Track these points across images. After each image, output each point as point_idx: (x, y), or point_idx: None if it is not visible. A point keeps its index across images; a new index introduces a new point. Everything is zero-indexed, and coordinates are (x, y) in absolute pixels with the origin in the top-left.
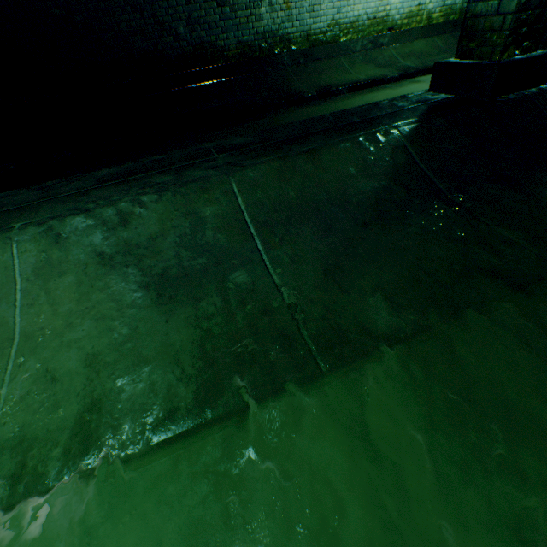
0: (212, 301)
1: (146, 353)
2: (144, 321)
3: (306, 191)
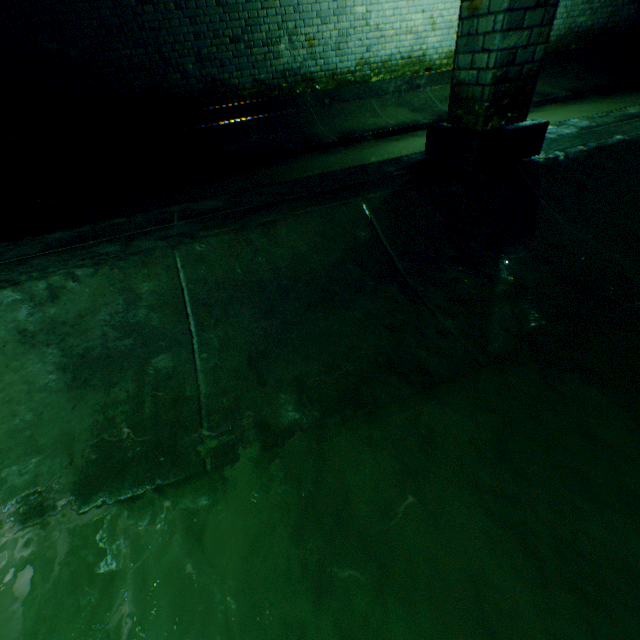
0: (126, 387)
1: (43, 441)
2: (50, 407)
3: (255, 267)
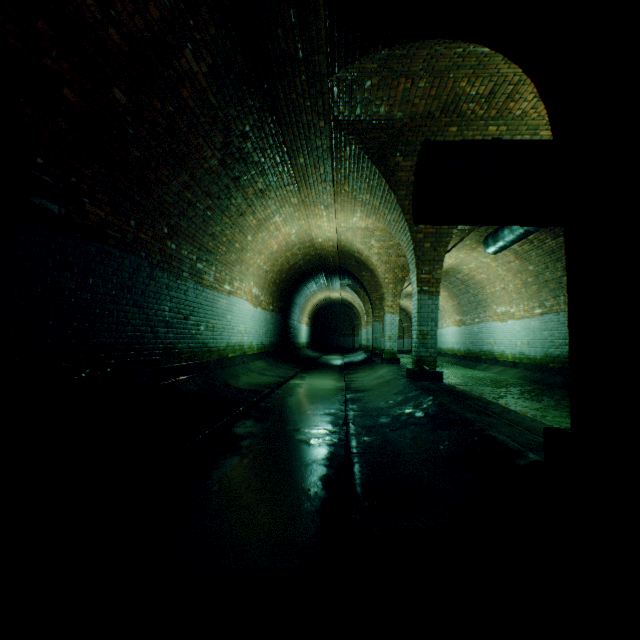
0: None
1: None
2: None
3: None
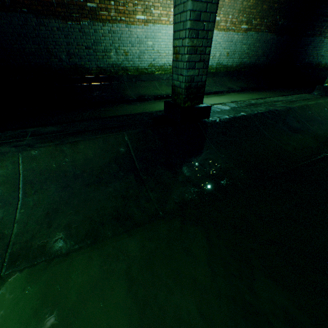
0: None
1: None
2: None
3: (63, 164)
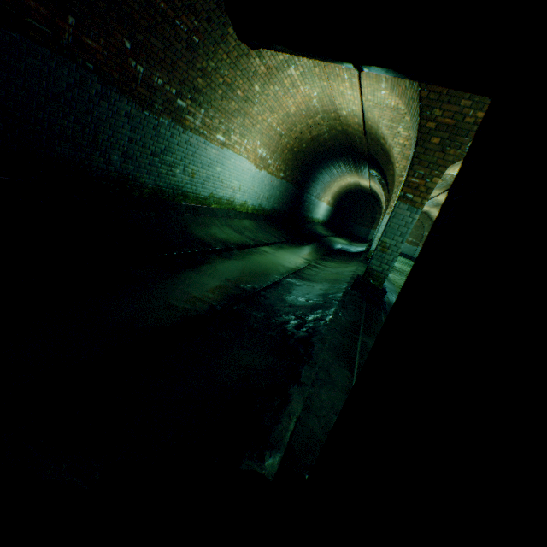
0: None
1: None
2: None
3: None
